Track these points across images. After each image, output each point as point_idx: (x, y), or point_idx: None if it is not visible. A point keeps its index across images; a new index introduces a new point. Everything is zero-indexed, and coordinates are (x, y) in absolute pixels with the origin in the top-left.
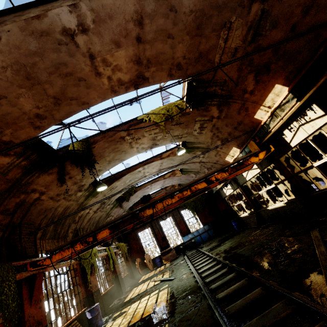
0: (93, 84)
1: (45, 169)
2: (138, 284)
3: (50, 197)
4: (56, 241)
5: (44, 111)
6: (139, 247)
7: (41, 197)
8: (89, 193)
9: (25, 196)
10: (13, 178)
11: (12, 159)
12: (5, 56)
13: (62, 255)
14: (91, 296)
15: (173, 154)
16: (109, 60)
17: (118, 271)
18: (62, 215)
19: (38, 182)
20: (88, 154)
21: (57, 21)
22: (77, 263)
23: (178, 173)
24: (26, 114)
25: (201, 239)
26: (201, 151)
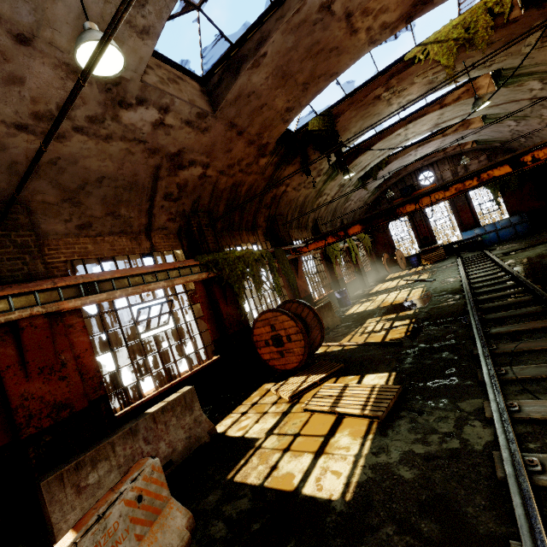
0: (346, 47)
1: (289, 161)
2: (384, 281)
3: (293, 188)
4: (300, 231)
5: (293, 102)
6: (388, 241)
7: (287, 190)
8: (327, 177)
9: (276, 191)
10: (268, 175)
11: (268, 159)
12: (269, 67)
13: (316, 246)
14: (336, 282)
15: (469, 93)
16: (371, 7)
17: (360, 265)
18: (302, 205)
19: (284, 175)
20: (333, 135)
21: (315, 2)
22: (320, 253)
23: (476, 123)
24: (279, 112)
25: (497, 238)
26: (537, 79)
